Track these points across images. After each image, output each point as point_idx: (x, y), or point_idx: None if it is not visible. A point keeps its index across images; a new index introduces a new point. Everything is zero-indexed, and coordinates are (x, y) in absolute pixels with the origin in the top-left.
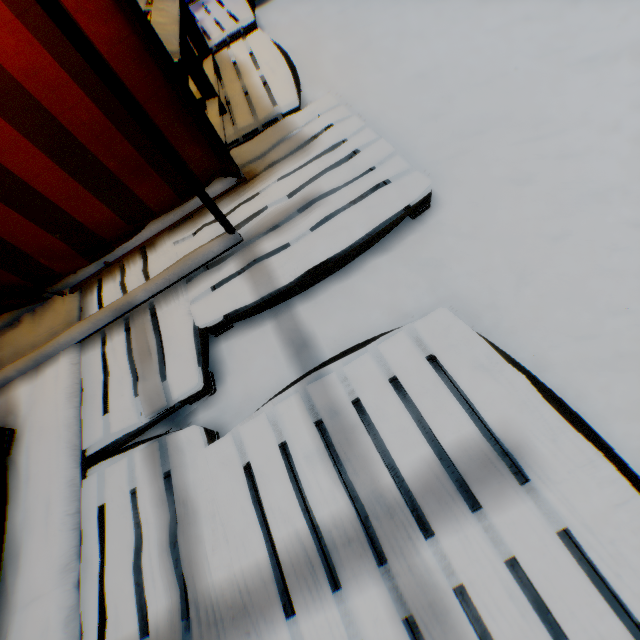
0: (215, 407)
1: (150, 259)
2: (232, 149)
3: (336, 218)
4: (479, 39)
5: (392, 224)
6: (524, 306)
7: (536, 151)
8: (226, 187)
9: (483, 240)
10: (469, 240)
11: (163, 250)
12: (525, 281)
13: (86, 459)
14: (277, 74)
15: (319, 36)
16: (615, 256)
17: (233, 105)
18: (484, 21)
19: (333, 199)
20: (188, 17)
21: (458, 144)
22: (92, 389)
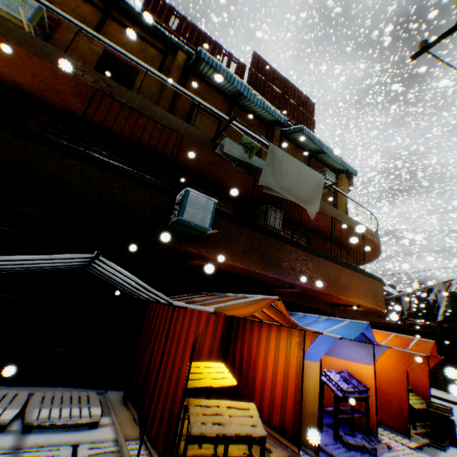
0: None
1: (144, 454)
2: None
3: None
4: None
5: None
6: None
7: None
8: None
9: None
10: None
11: None
12: None
13: (77, 444)
14: None
15: None
16: None
17: None
18: None
19: None
20: (263, 446)
21: None
22: (100, 443)
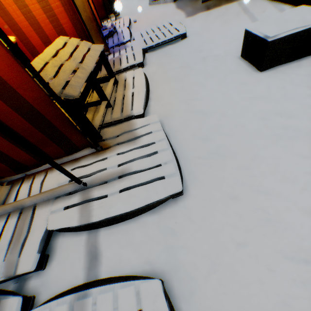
0: (41, 278)
1: (47, 177)
2: (105, 128)
3: (131, 190)
4: (237, 101)
5: (157, 203)
6: (209, 287)
7: (245, 180)
8: (91, 152)
9: (202, 228)
10: (194, 225)
11: (54, 174)
12: (215, 268)
13: None
14: (139, 94)
15: (167, 76)
16: (268, 274)
17: (115, 103)
18: (242, 92)
19: (135, 177)
20: (106, 62)
21: (208, 160)
22: None
